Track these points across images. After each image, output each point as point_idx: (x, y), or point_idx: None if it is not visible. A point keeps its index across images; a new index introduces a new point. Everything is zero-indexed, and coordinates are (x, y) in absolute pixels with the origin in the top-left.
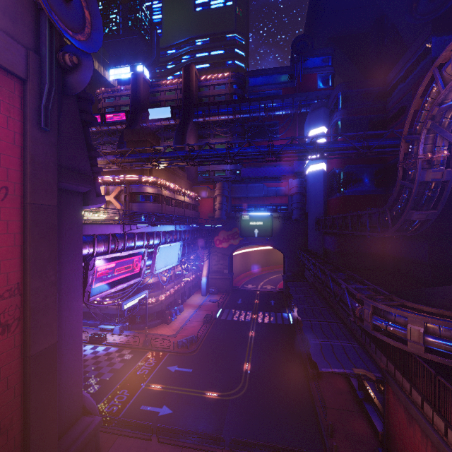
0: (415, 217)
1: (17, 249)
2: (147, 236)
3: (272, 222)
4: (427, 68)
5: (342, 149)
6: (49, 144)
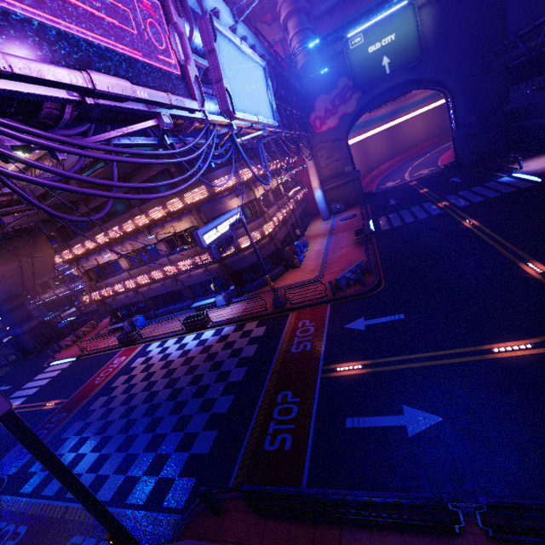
0: None
1: None
2: None
3: (417, 19)
4: None
5: None
6: None
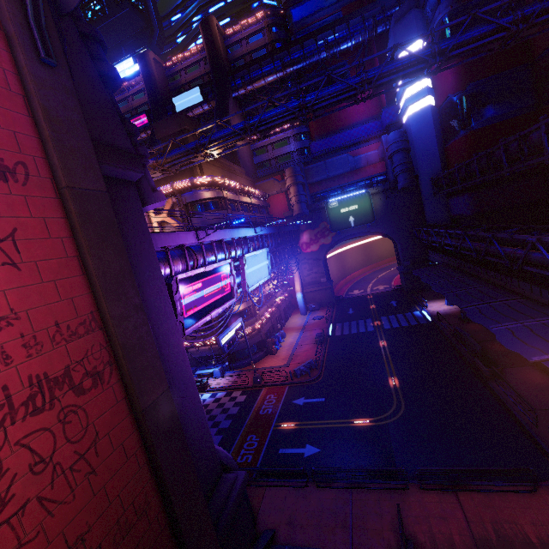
0: None
1: (73, 262)
2: (227, 245)
3: (371, 201)
4: None
5: (480, 38)
6: (64, 90)
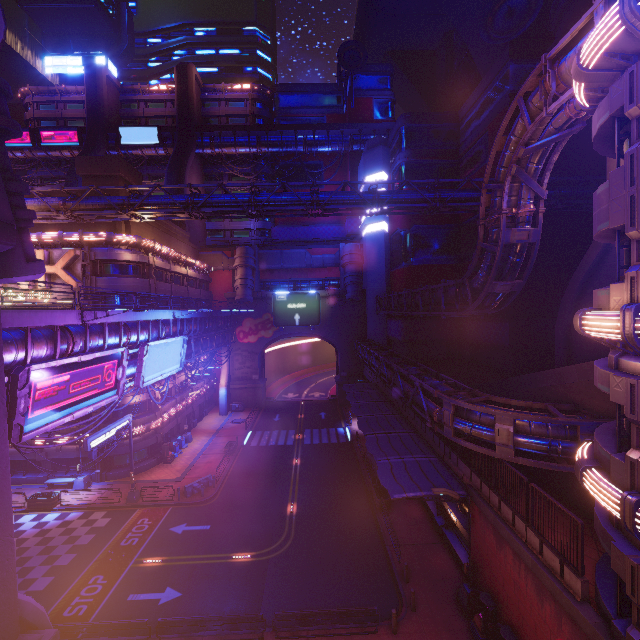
0: (499, 290)
1: None
2: (127, 328)
3: (319, 303)
4: (505, 104)
5: (410, 201)
6: None
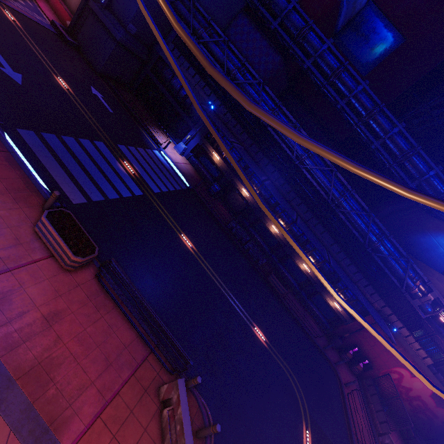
0: None
1: None
2: None
3: None
4: None
5: None
6: None
